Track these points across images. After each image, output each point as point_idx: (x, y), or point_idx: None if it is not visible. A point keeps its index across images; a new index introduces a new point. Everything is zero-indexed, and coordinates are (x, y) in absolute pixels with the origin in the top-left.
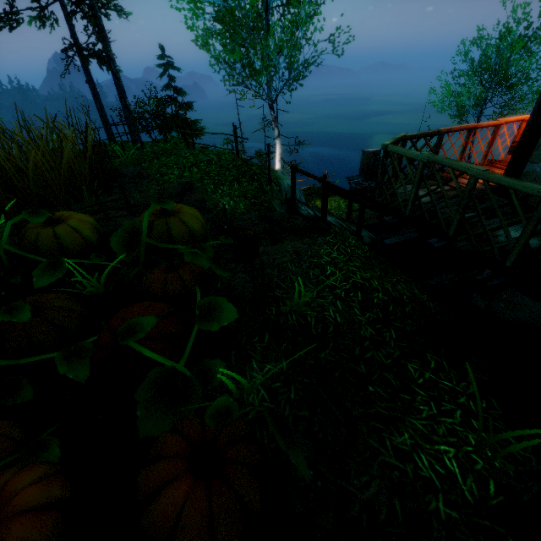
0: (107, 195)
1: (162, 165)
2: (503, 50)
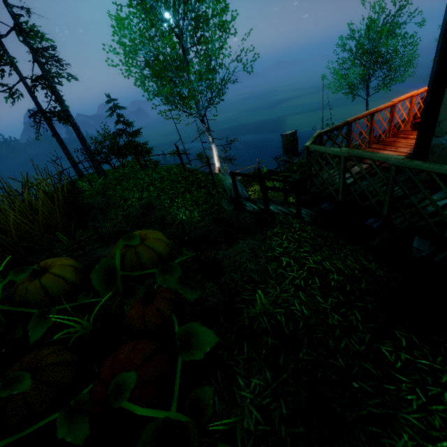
0: (83, 230)
1: (124, 190)
2: (372, 37)
